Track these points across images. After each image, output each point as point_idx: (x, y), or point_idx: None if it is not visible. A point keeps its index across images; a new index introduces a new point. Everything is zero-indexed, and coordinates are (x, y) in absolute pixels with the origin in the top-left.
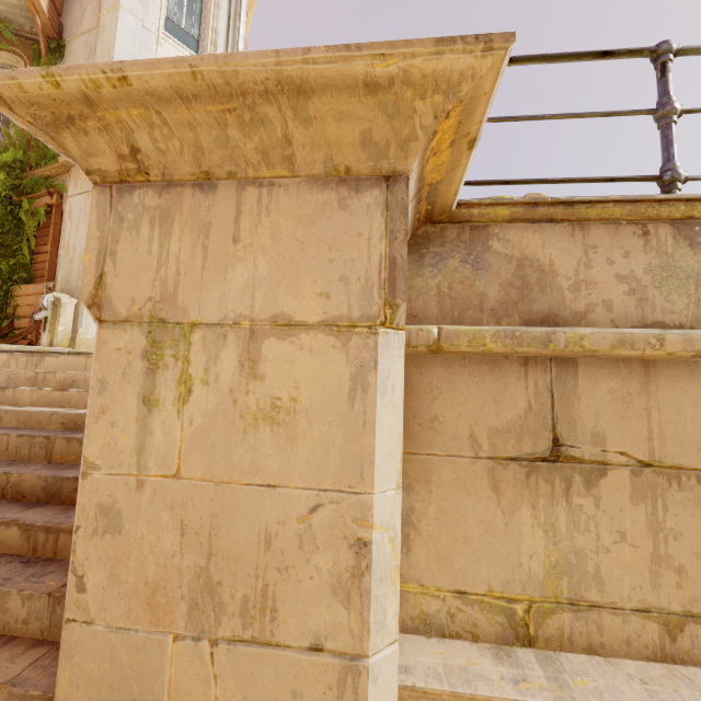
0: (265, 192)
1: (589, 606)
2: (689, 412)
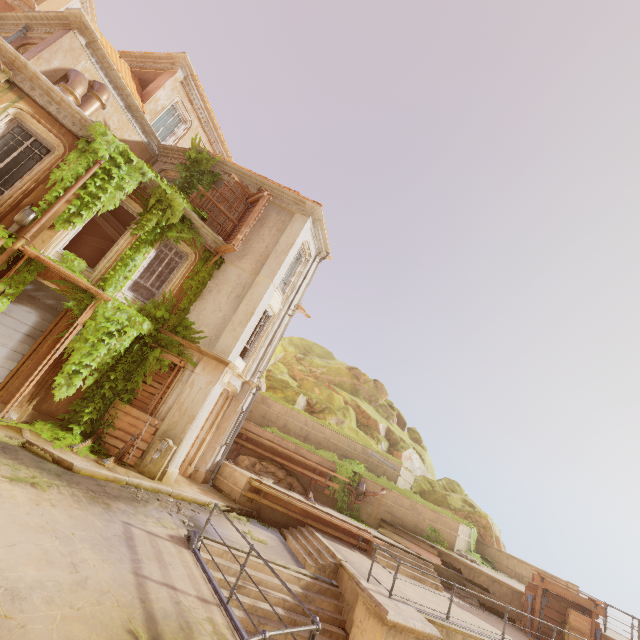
0: (408, 636)
1: None
2: None
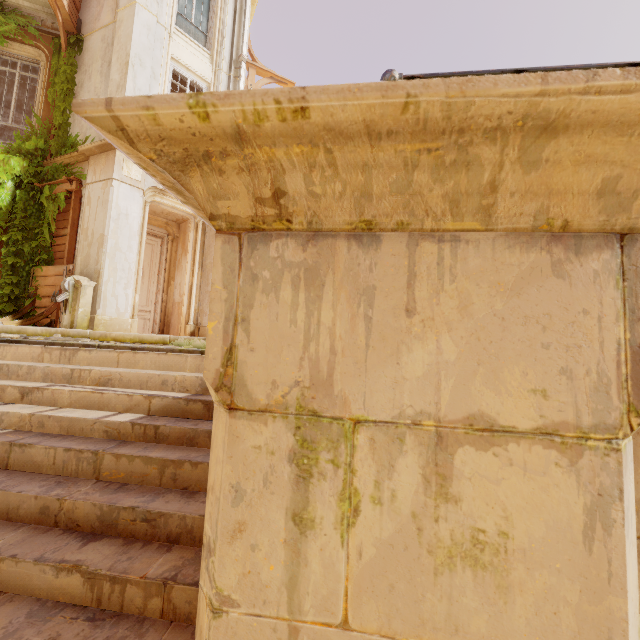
0: (447, 249)
1: None
2: None
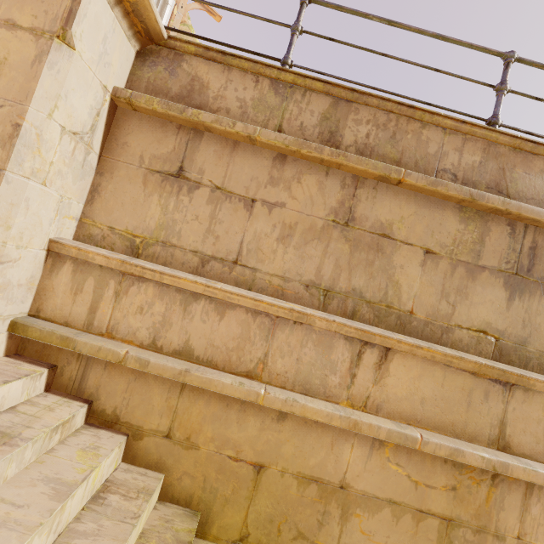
0: None
1: (171, 245)
2: (246, 169)
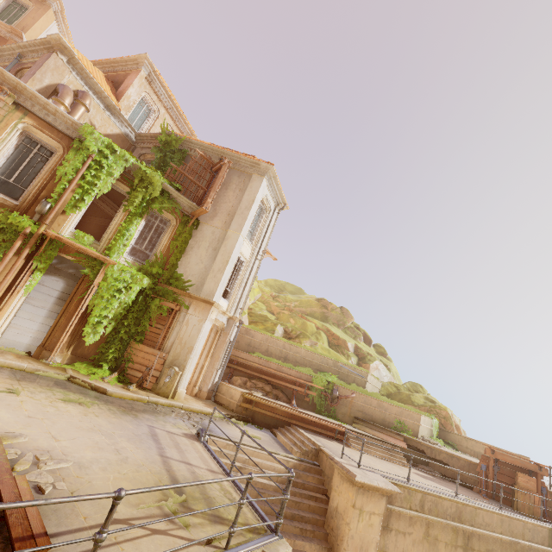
0: (374, 493)
1: None
2: (403, 522)
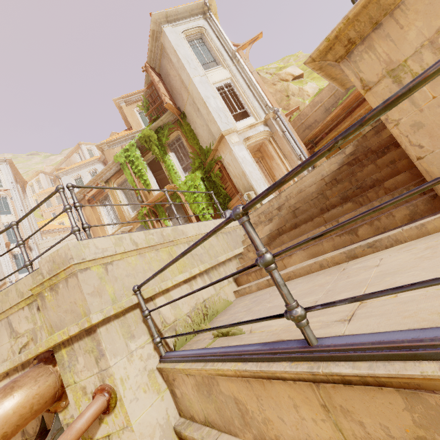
0: (402, 6)
1: None
2: None
